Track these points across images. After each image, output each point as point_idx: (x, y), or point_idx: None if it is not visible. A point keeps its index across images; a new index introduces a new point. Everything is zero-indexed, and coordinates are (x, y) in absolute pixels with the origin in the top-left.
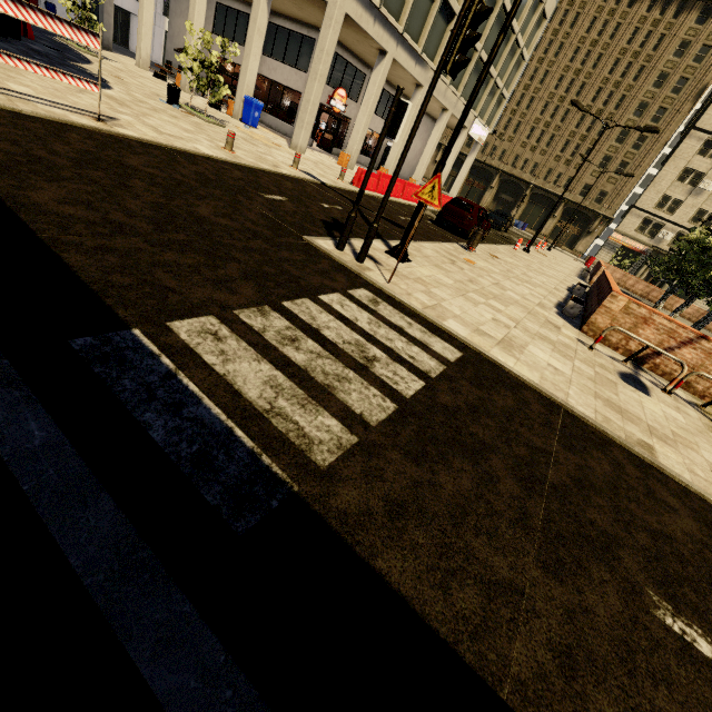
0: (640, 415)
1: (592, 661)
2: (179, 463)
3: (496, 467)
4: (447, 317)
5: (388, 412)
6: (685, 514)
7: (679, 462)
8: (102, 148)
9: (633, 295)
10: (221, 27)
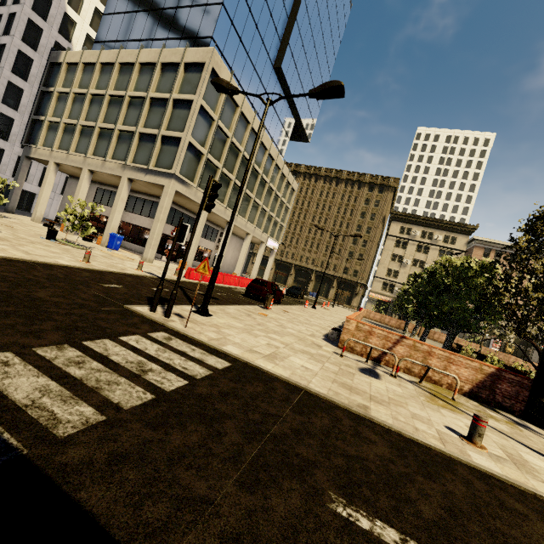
0: (366, 390)
1: (257, 541)
2: None
3: (227, 427)
4: (227, 344)
5: (145, 400)
6: (382, 444)
7: (387, 414)
8: None
9: (391, 327)
10: (100, 199)
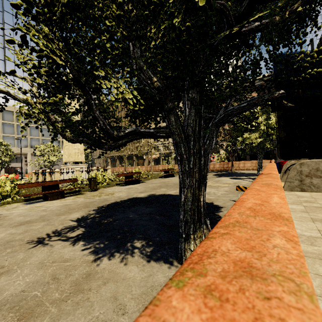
0: None
1: None
2: None
3: None
4: None
5: None
6: None
7: None
8: None
9: None
10: None
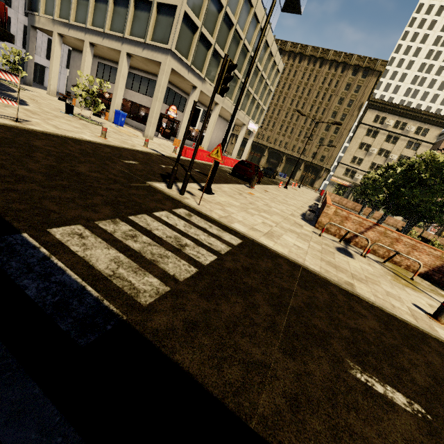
0: (347, 268)
1: (310, 401)
2: (44, 307)
3: (258, 300)
4: (234, 222)
5: (192, 273)
6: (371, 318)
7: (368, 291)
8: (17, 136)
9: (347, 209)
10: (101, 74)
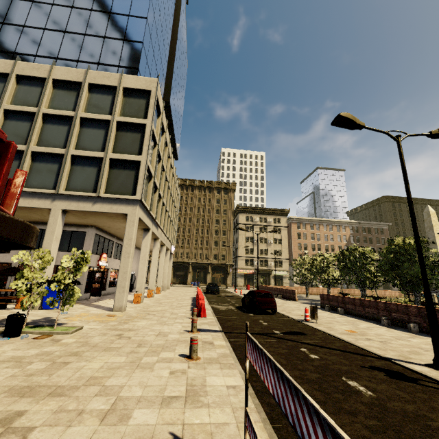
0: None
1: None
2: None
3: None
4: None
5: None
6: None
7: None
8: None
9: None
10: None
